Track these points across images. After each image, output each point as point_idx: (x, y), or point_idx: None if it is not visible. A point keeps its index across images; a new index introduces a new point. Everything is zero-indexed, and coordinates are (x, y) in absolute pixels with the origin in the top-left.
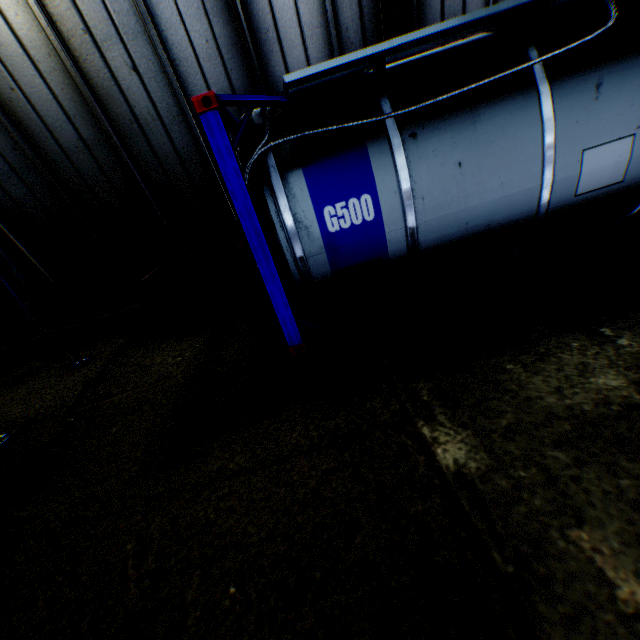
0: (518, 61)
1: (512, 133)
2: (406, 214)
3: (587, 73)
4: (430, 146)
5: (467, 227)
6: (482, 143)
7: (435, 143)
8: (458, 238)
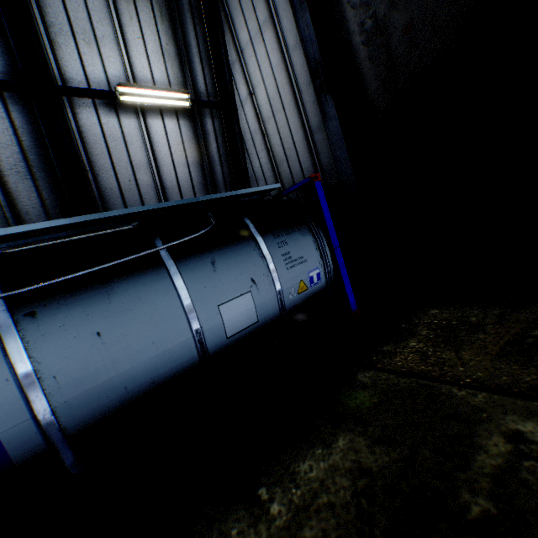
0: (147, 247)
1: (151, 300)
2: (32, 400)
3: (203, 254)
4: (57, 321)
5: (128, 391)
6: (121, 311)
7: (63, 318)
8: (121, 405)
